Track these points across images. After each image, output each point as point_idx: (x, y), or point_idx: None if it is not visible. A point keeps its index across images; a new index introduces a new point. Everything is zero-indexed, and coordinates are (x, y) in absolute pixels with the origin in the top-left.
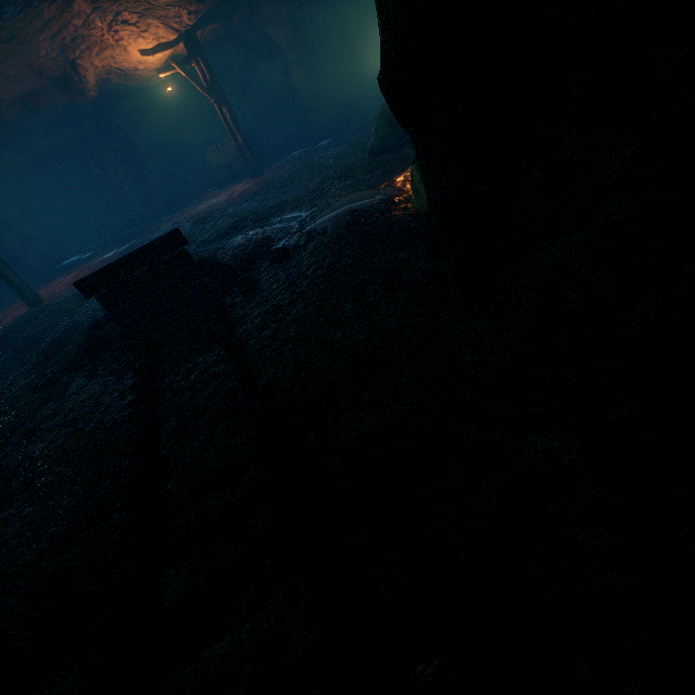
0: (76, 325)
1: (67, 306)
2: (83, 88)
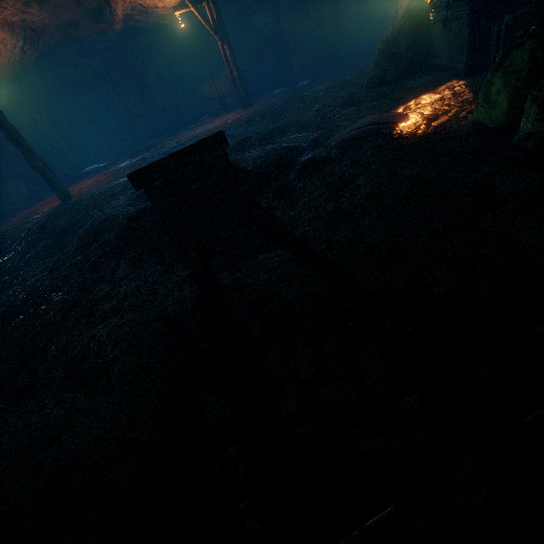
0: (110, 217)
1: (96, 202)
2: (112, 20)
